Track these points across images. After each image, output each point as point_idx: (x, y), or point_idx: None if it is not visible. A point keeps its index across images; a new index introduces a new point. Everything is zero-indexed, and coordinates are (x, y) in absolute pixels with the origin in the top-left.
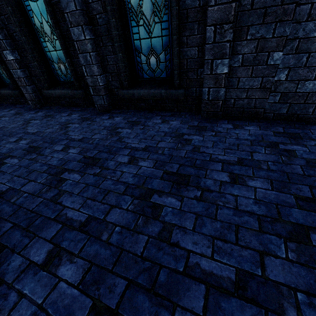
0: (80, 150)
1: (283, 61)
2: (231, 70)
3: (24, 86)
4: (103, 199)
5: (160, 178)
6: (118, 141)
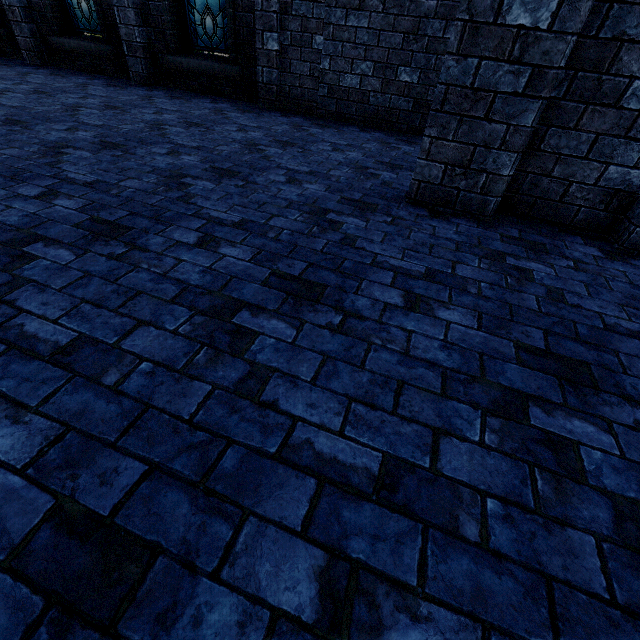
0: (102, 101)
1: (325, 47)
2: (282, 49)
3: (19, 23)
4: (119, 121)
5: (177, 122)
6: (149, 104)
